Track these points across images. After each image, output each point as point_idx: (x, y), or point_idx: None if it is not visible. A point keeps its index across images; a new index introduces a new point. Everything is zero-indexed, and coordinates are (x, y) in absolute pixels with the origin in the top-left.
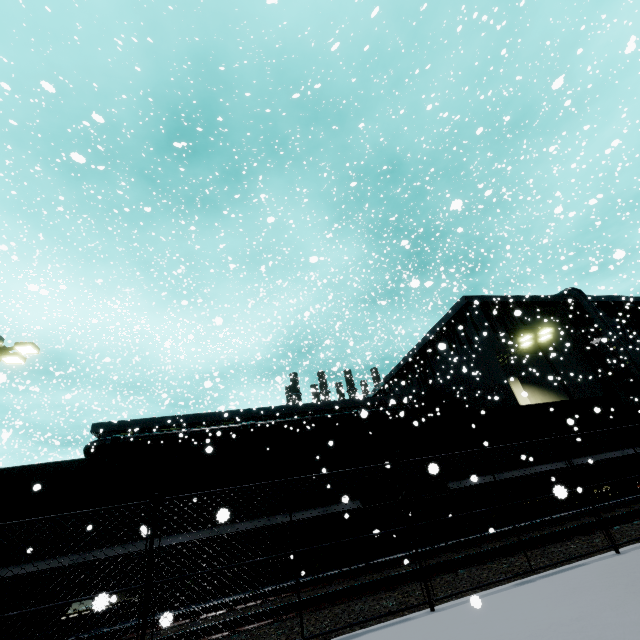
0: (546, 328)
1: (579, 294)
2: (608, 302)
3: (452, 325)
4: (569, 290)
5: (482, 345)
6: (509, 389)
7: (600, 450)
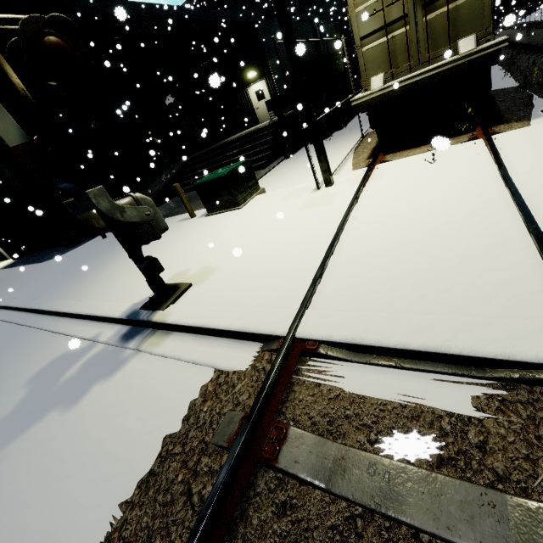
0: None
1: None
2: None
3: None
4: None
5: None
6: None
7: None
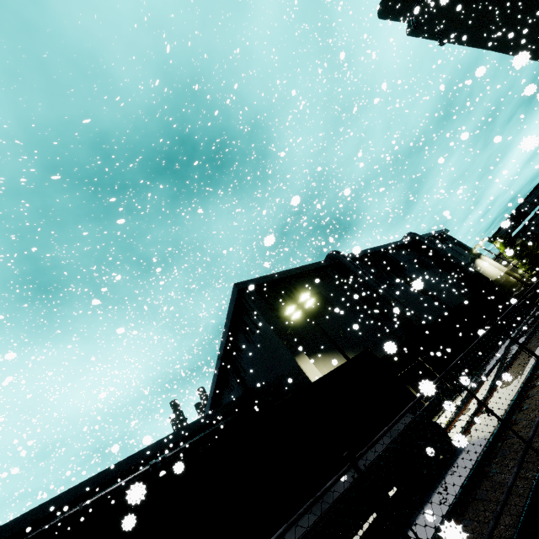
0: (303, 293)
1: (338, 254)
2: (363, 255)
3: (240, 316)
4: (330, 253)
5: (265, 329)
6: (299, 368)
7: (365, 445)
